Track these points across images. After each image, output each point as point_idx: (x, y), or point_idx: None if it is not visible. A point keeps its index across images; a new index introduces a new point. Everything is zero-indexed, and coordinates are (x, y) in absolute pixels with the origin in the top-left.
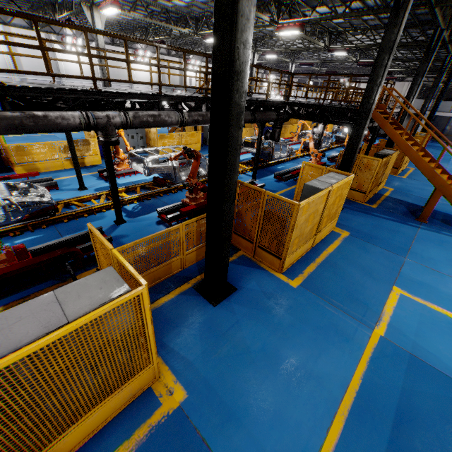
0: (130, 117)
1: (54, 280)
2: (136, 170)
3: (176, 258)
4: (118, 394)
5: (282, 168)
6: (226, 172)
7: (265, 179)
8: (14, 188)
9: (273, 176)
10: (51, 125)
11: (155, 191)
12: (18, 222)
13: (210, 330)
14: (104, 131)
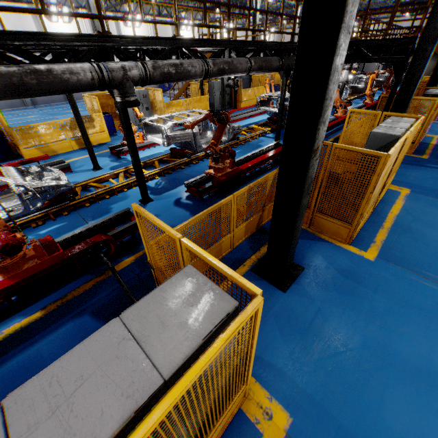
0: (149, 68)
1: (90, 274)
2: (149, 143)
3: (227, 237)
4: (213, 434)
5: None
6: (321, 110)
7: None
8: (26, 174)
9: None
10: (57, 82)
11: (175, 163)
12: (37, 210)
13: (290, 323)
14: (120, 88)
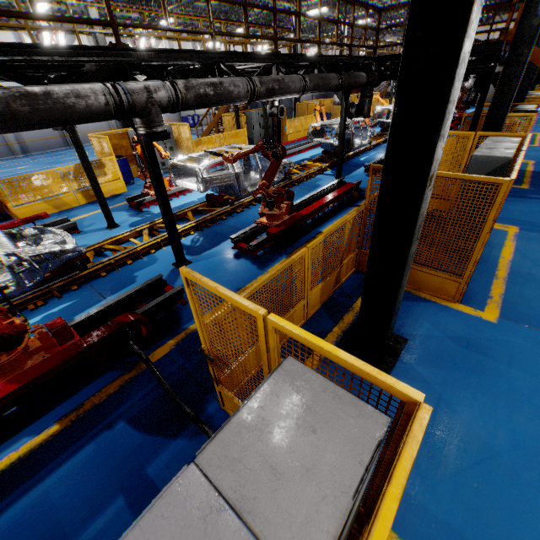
0: (180, 88)
1: (114, 370)
2: (177, 191)
3: (299, 304)
4: None
5: (367, 159)
6: (444, 118)
7: (354, 176)
8: (19, 238)
9: (361, 170)
10: (59, 109)
11: (214, 213)
12: (35, 287)
13: None
14: (144, 115)
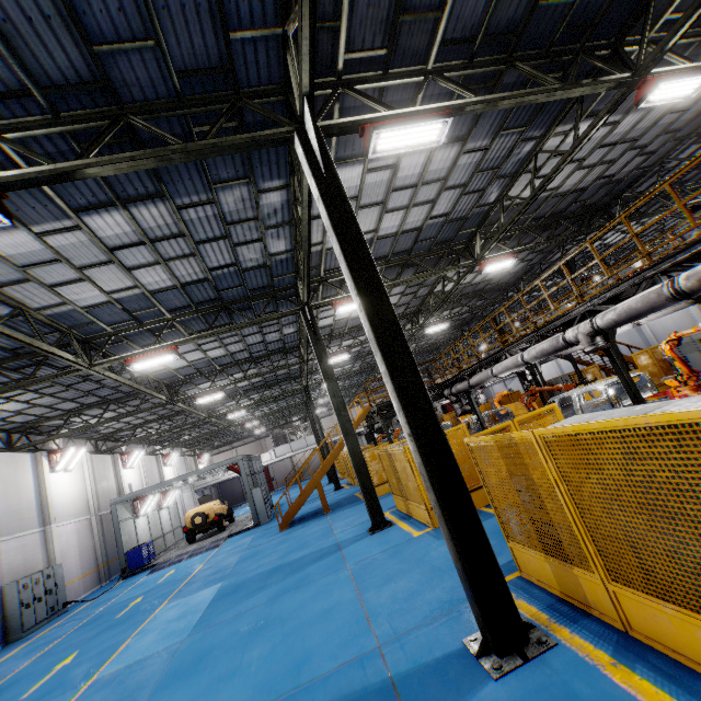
0: None
1: None
2: None
3: None
4: None
5: None
6: None
7: None
8: None
9: None
10: None
11: None
12: None
13: None
14: None
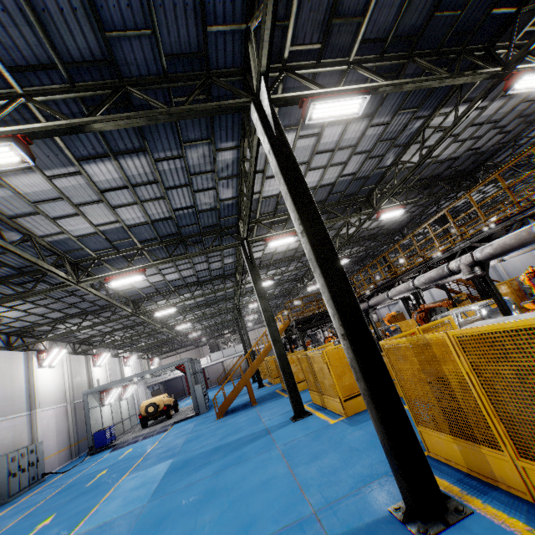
0: None
1: None
2: None
3: None
4: None
5: None
6: None
7: None
8: None
9: None
10: None
11: None
12: None
13: None
14: None
